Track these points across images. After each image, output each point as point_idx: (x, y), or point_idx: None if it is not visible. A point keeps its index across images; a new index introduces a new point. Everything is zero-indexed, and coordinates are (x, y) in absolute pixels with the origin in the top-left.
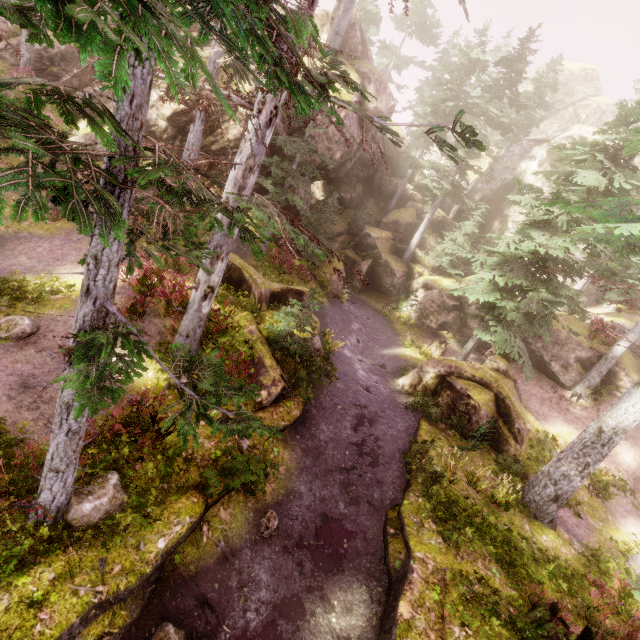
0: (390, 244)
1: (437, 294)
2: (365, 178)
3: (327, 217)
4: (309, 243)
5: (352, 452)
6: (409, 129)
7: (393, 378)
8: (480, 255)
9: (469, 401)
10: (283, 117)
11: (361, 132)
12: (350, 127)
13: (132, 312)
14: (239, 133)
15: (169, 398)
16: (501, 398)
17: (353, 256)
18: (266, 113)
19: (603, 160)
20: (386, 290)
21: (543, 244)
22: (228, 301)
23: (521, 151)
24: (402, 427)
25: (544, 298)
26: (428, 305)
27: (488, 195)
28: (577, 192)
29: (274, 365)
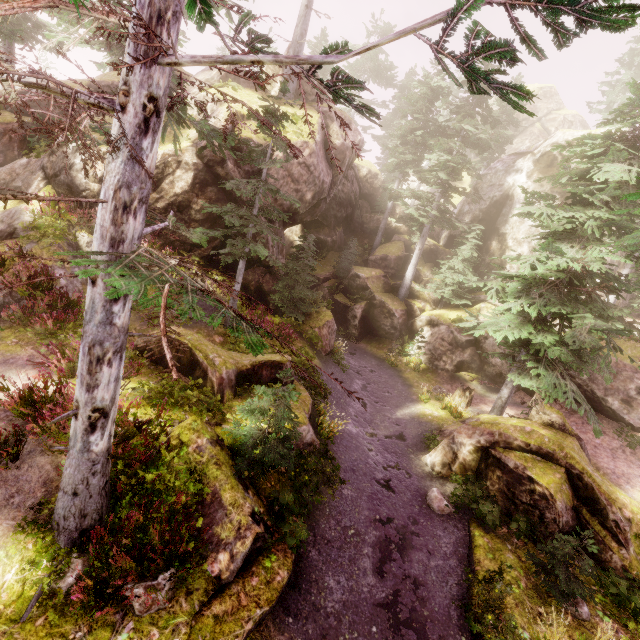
0: (382, 282)
1: (446, 330)
2: (344, 218)
3: (305, 264)
4: (235, 322)
5: (382, 625)
6: (381, 166)
7: (417, 453)
8: (493, 282)
9: (533, 487)
10: (237, 162)
11: (331, 170)
12: (317, 165)
13: (1, 454)
14: (187, 185)
15: (37, 624)
16: (576, 474)
17: (344, 301)
18: (134, 109)
19: (627, 148)
20: (387, 333)
21: (577, 258)
22: (163, 406)
23: (504, 166)
24: (448, 546)
25: (597, 326)
26: (438, 344)
27: (478, 216)
28: (607, 189)
29: (239, 499)
